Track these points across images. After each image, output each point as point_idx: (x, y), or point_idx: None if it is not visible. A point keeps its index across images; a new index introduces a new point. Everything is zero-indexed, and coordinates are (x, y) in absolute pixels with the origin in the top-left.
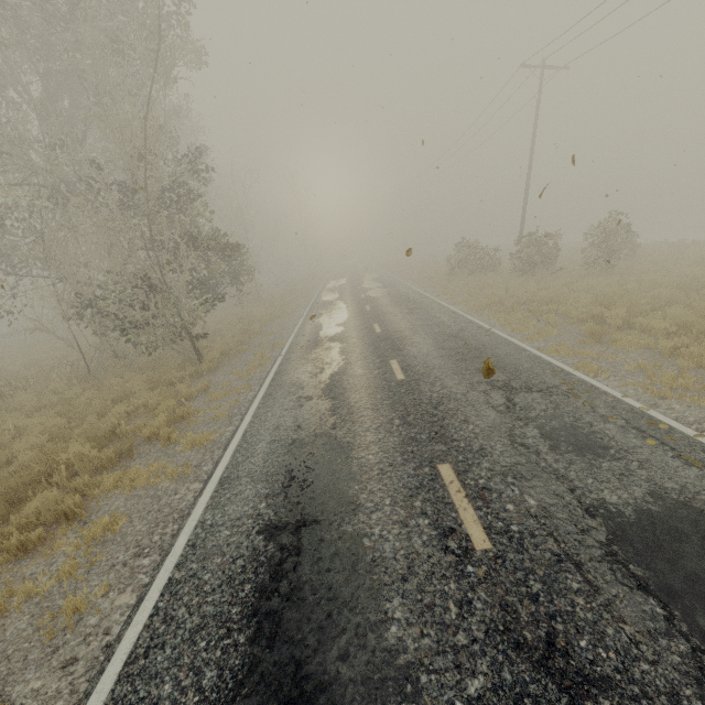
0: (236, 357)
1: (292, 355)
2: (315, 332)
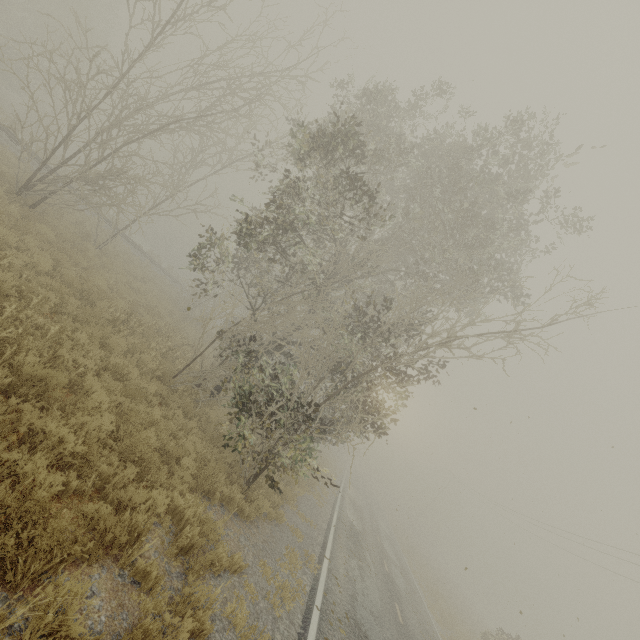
0: (270, 522)
1: (330, 631)
2: (351, 594)
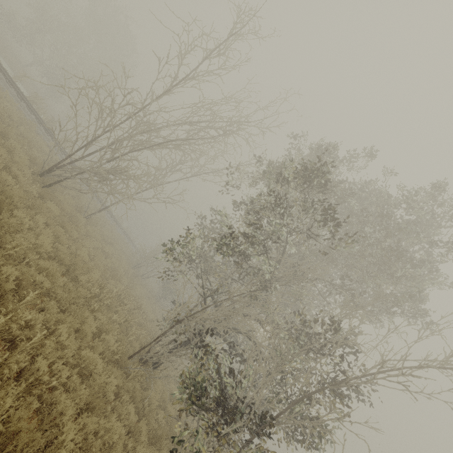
0: None
1: None
2: None
